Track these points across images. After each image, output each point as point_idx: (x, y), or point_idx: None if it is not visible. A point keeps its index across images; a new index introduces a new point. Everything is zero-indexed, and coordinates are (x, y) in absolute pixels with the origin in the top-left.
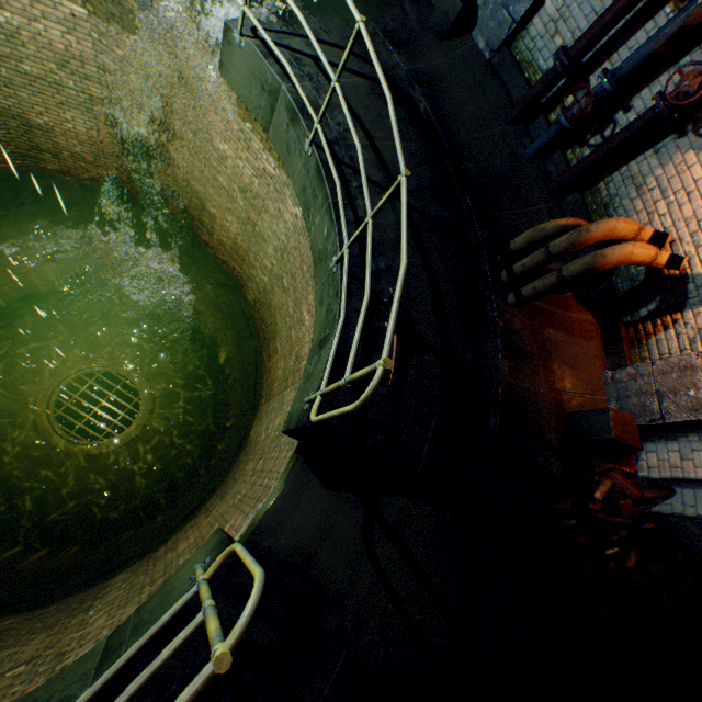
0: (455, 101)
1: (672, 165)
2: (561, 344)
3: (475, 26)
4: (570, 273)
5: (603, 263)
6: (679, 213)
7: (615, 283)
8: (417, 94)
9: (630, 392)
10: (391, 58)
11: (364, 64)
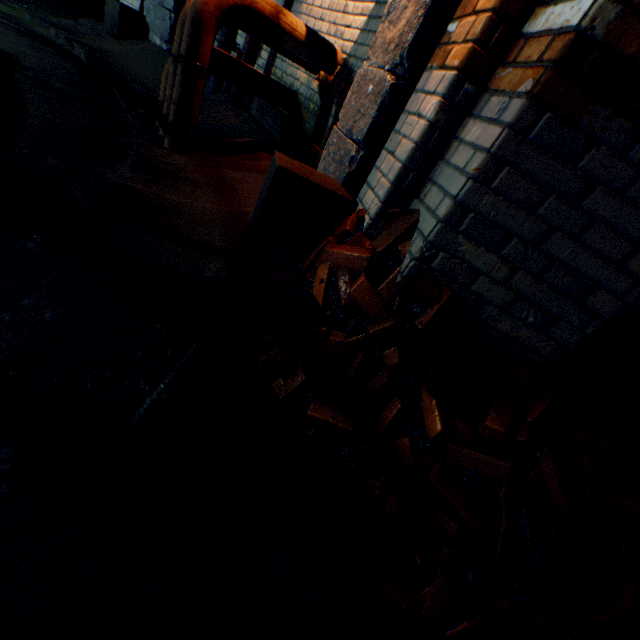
0: (131, 65)
1: (304, 15)
2: (250, 180)
3: (149, 31)
4: (186, 43)
5: (205, 3)
6: (322, 34)
7: (307, 129)
8: (77, 50)
9: (328, 168)
10: (51, 33)
11: (3, 19)
